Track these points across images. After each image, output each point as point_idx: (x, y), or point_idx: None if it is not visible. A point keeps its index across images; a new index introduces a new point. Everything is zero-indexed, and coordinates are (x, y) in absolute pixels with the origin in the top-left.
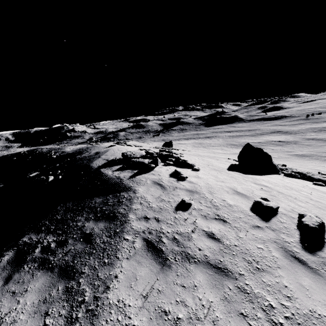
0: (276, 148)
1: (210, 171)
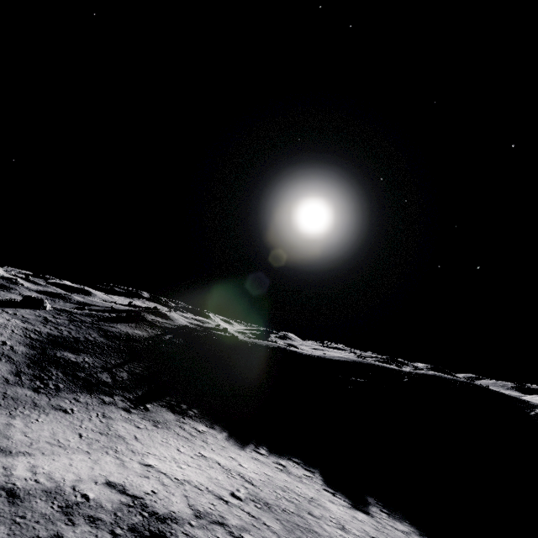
0: None
1: None
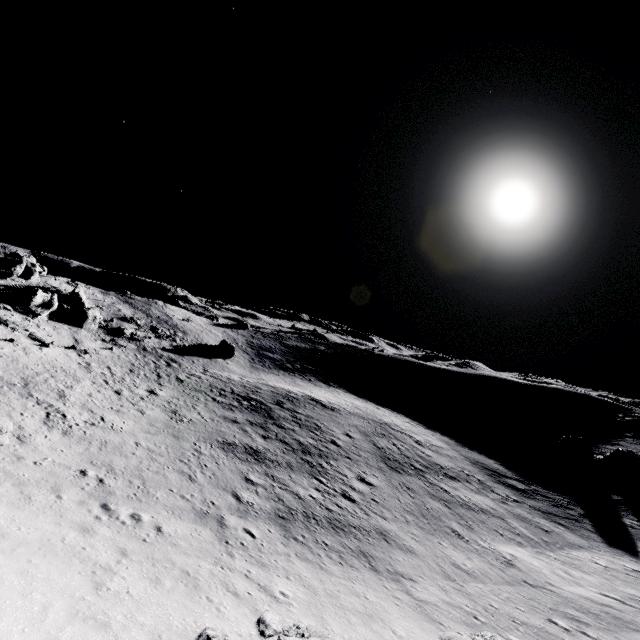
0: None
1: None
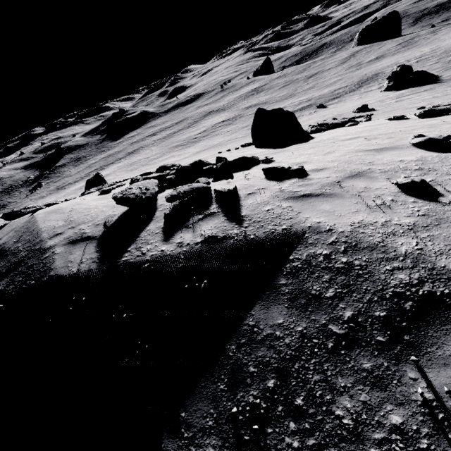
0: (230, 129)
1: (281, 155)
